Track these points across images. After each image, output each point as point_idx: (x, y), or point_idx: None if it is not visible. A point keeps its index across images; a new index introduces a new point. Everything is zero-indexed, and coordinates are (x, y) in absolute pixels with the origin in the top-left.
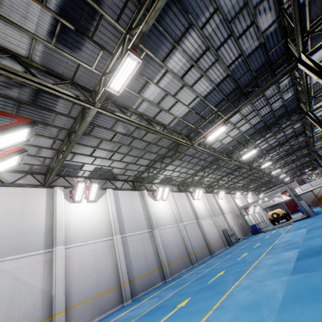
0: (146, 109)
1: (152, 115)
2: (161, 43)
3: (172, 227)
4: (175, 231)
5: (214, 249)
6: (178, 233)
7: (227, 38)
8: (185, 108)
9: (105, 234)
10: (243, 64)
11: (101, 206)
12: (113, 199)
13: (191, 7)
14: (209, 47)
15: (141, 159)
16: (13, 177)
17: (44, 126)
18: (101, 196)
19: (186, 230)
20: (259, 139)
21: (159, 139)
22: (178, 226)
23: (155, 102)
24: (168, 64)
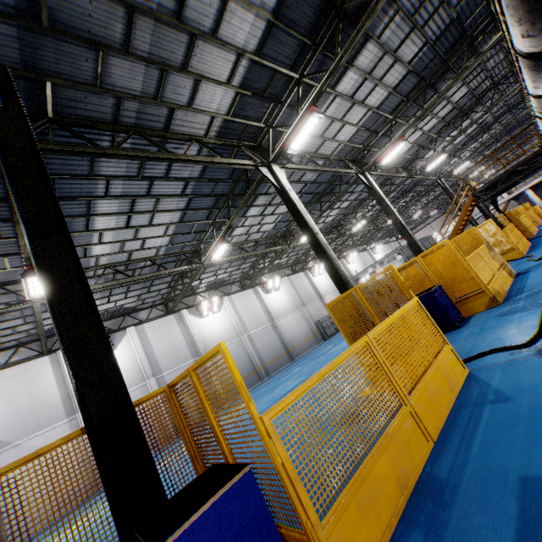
0: (110, 259)
1: (124, 259)
2: (68, 223)
3: (231, 344)
4: (235, 347)
5: (299, 351)
6: (241, 348)
7: (151, 184)
8: (163, 237)
9: (136, 381)
10: (202, 182)
11: (123, 352)
12: (138, 339)
13: (75, 193)
14: (133, 199)
15: (153, 286)
16: (5, 357)
17: (1, 315)
18: (121, 339)
19: (254, 341)
20: (314, 214)
21: (158, 266)
22: (241, 340)
23: (116, 251)
24: (97, 227)
